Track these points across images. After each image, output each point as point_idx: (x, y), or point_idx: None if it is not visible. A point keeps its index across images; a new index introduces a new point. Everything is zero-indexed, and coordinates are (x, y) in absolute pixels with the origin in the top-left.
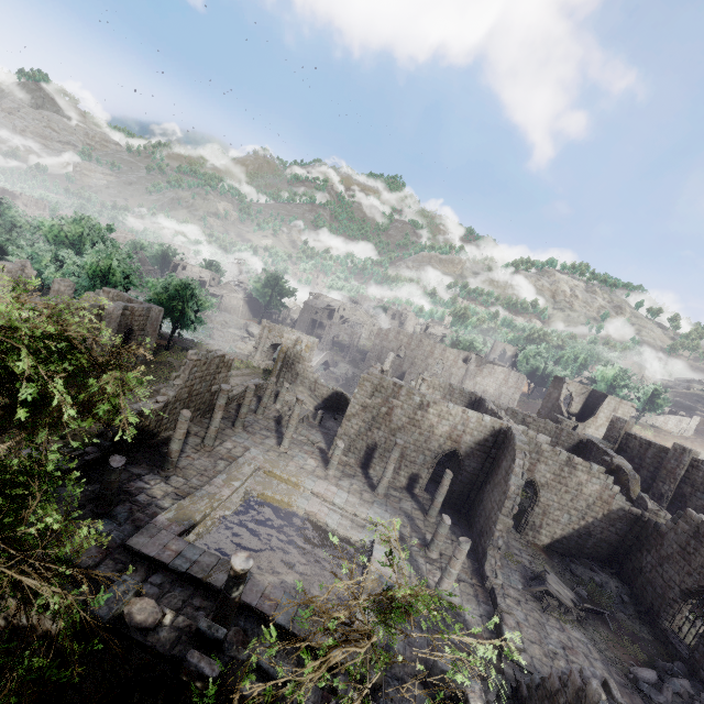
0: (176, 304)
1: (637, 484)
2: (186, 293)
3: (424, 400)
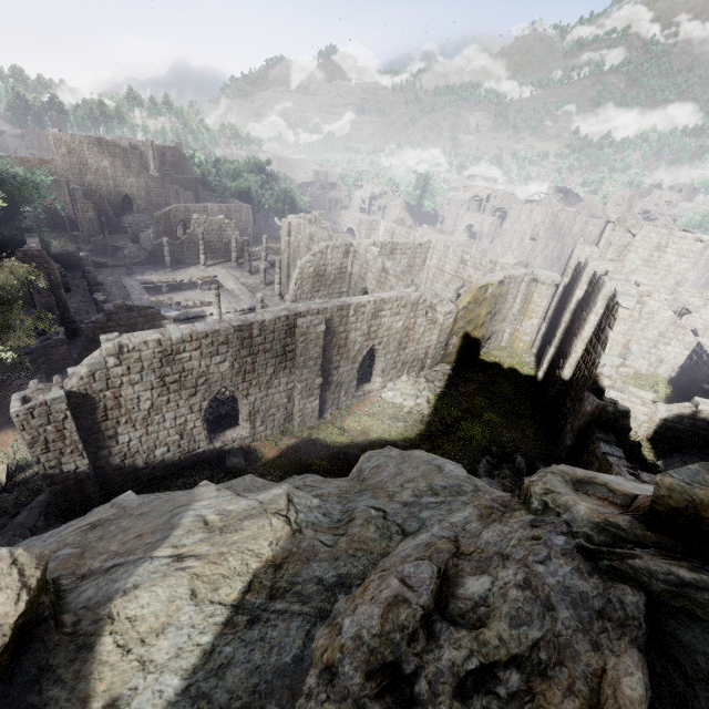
0: (277, 205)
1: (468, 294)
2: (281, 196)
3: (311, 232)
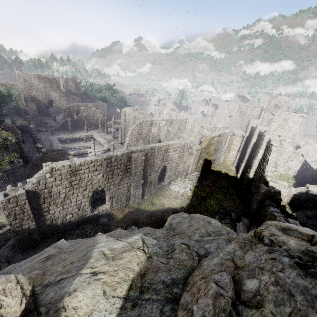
0: (118, 103)
1: (205, 141)
2: (120, 99)
3: (135, 115)
